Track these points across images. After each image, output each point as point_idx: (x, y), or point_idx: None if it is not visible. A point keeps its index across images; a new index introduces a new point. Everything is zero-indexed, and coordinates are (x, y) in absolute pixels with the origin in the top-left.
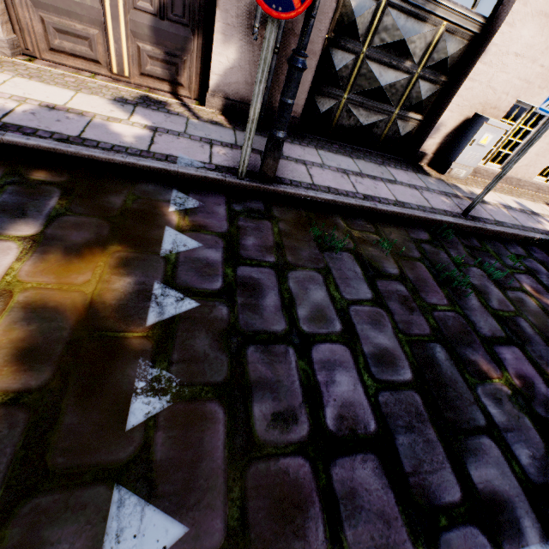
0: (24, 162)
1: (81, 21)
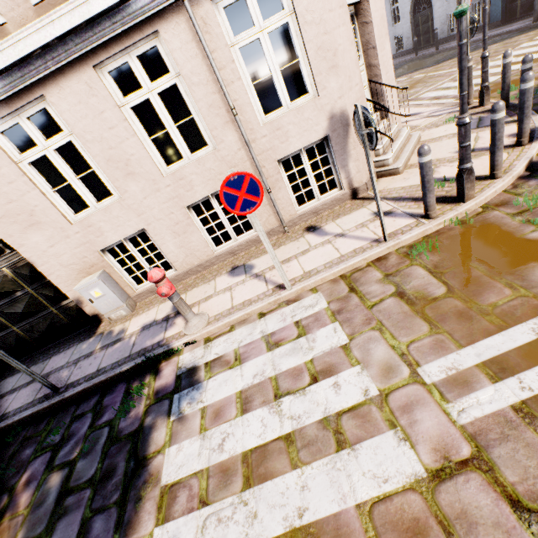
0: None
1: None
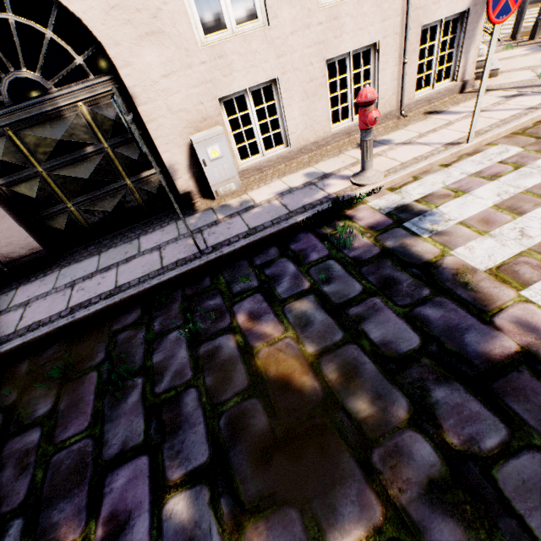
0: None
1: None
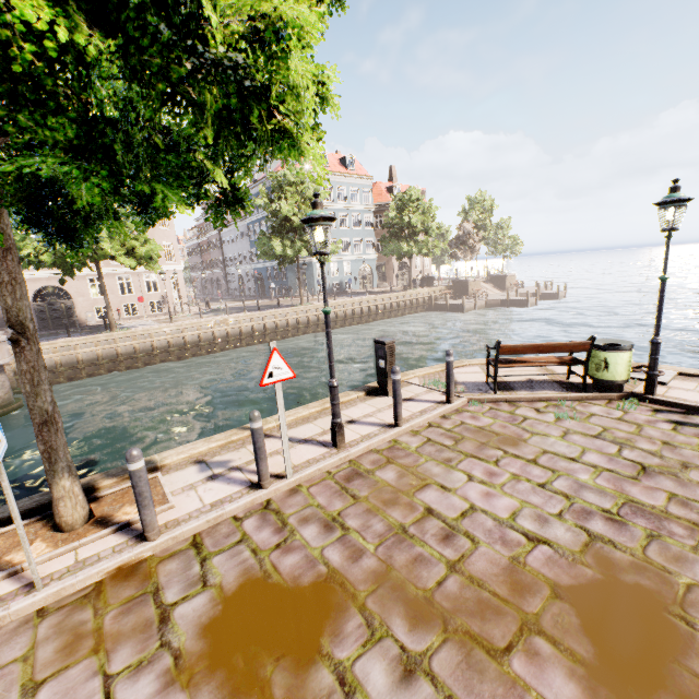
0: None
1: None
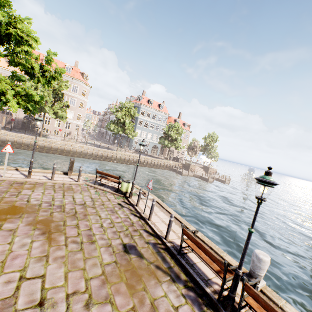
0: None
1: (1, 122)
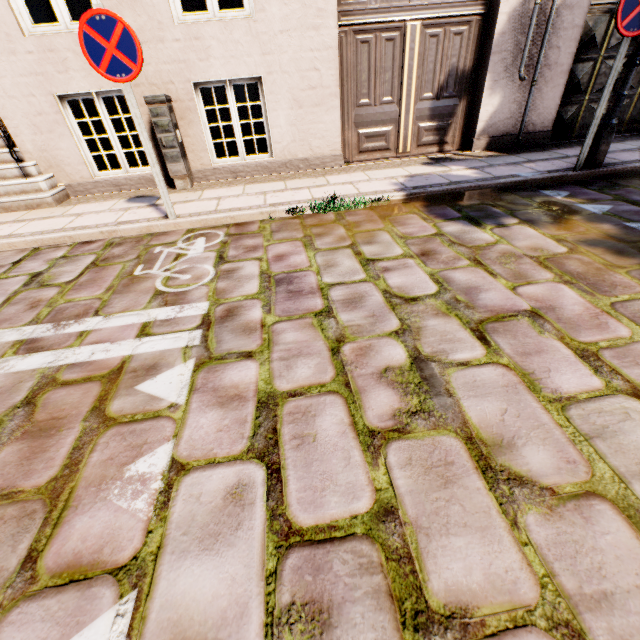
0: (445, 201)
1: (383, 125)
